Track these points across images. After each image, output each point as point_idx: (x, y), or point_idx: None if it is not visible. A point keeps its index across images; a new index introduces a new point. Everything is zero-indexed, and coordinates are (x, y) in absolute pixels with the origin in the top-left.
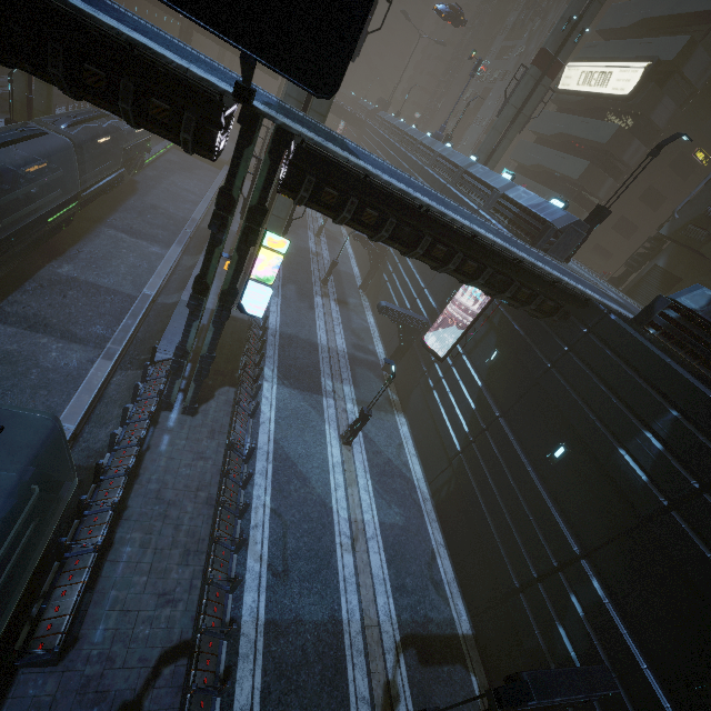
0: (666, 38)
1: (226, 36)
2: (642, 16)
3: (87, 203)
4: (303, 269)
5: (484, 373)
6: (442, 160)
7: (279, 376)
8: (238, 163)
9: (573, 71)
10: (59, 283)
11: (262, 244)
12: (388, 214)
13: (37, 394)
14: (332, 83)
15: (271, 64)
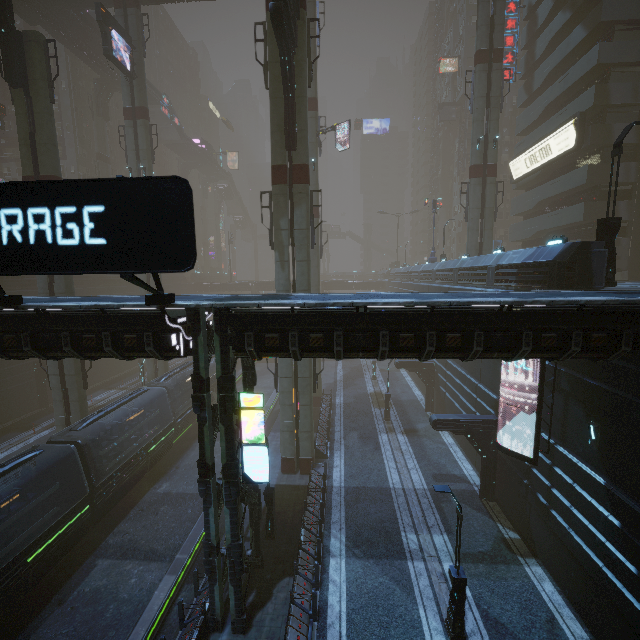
0: (574, 101)
1: (109, 270)
2: (544, 106)
3: (183, 427)
4: (364, 413)
5: (598, 462)
6: (440, 272)
7: (347, 544)
8: (197, 350)
9: (517, 164)
10: (156, 502)
11: (241, 407)
12: (334, 330)
13: (105, 637)
14: (189, 257)
15: (143, 270)
